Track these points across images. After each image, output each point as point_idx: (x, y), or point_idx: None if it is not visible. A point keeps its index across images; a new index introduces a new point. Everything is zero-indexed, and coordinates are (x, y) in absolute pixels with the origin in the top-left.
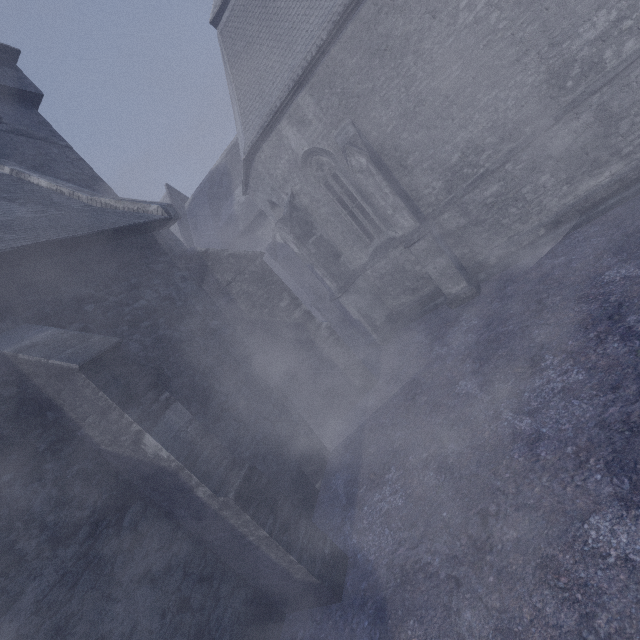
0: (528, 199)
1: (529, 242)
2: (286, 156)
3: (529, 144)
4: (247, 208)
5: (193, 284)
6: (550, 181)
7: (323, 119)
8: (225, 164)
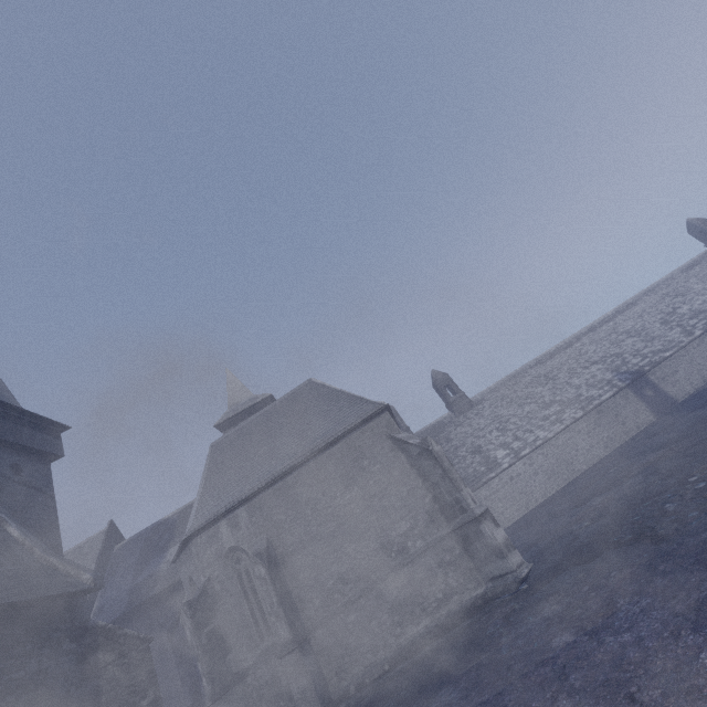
0: (376, 632)
1: (378, 675)
2: (216, 546)
3: (373, 587)
4: (173, 569)
5: (74, 659)
6: (389, 620)
7: (250, 528)
8: (176, 518)
